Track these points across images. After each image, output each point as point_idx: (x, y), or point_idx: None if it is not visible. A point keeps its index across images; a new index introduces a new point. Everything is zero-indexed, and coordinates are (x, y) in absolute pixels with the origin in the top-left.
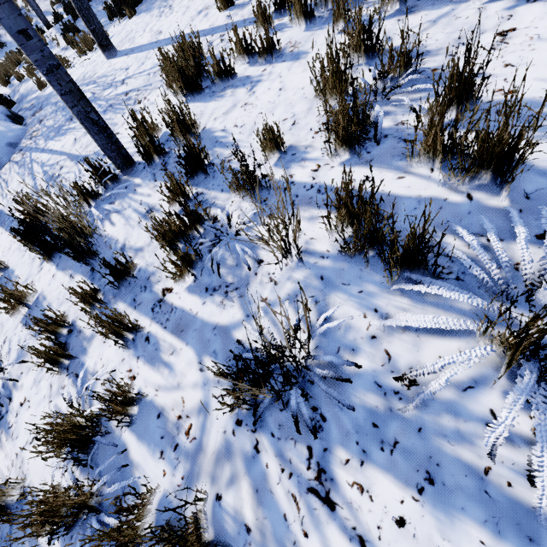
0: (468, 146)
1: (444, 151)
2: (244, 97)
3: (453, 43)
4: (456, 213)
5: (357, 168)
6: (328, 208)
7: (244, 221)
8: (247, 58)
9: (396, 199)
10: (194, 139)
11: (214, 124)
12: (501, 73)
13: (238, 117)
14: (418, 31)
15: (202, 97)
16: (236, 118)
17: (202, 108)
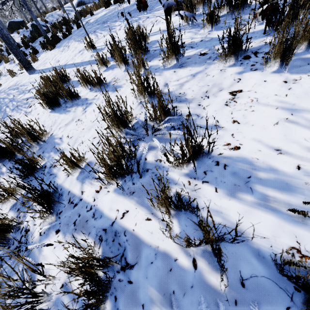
0: (194, 209)
1: (178, 206)
2: (80, 114)
3: (202, 95)
4: (182, 282)
5: (123, 198)
6: (94, 238)
7: (40, 232)
8: (89, 86)
9: (140, 244)
10: (43, 142)
11: (58, 132)
12: (230, 127)
13: (71, 129)
14: (183, 81)
15: (59, 109)
16: (70, 130)
17: (57, 118)
